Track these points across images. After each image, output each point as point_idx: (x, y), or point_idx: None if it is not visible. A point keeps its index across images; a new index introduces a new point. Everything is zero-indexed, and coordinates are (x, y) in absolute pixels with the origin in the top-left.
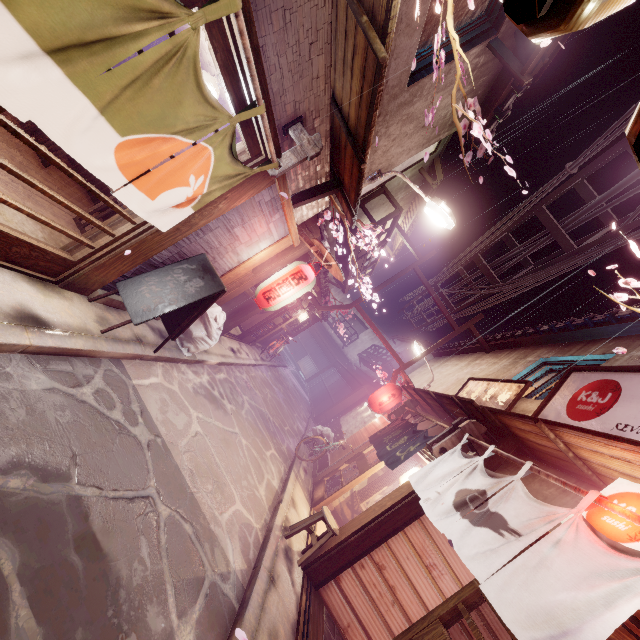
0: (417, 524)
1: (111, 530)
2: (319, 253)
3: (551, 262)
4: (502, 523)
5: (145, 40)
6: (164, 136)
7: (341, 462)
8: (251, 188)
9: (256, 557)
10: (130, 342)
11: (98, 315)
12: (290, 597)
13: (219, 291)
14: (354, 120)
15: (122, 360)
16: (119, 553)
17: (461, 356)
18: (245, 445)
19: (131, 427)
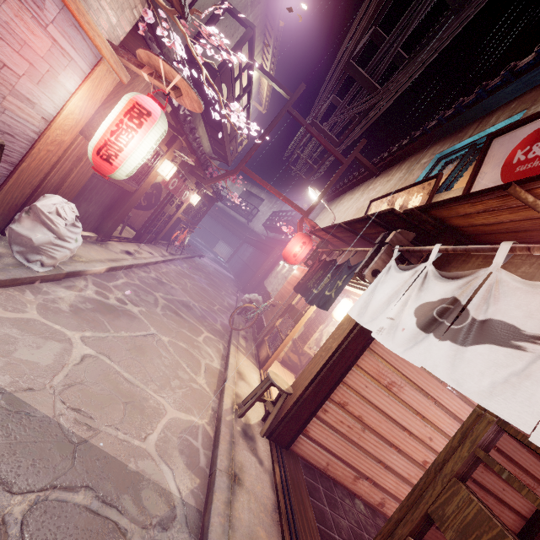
0: (367, 353)
1: None
2: (156, 75)
3: (435, 31)
4: (510, 332)
5: None
6: None
7: (275, 319)
8: None
9: (210, 459)
10: None
11: None
12: (262, 481)
13: None
14: None
15: None
16: None
17: (353, 190)
18: (168, 342)
19: None
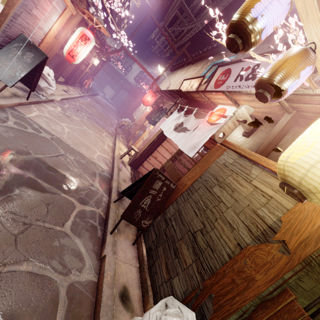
0: (166, 141)
1: (56, 165)
2: (90, 19)
3: (216, 3)
4: (186, 129)
5: None
6: None
7: (136, 131)
8: None
9: (112, 166)
10: (12, 97)
11: None
12: (127, 173)
13: (44, 58)
14: None
15: (14, 107)
16: (63, 170)
17: (182, 69)
18: (92, 133)
19: (40, 134)
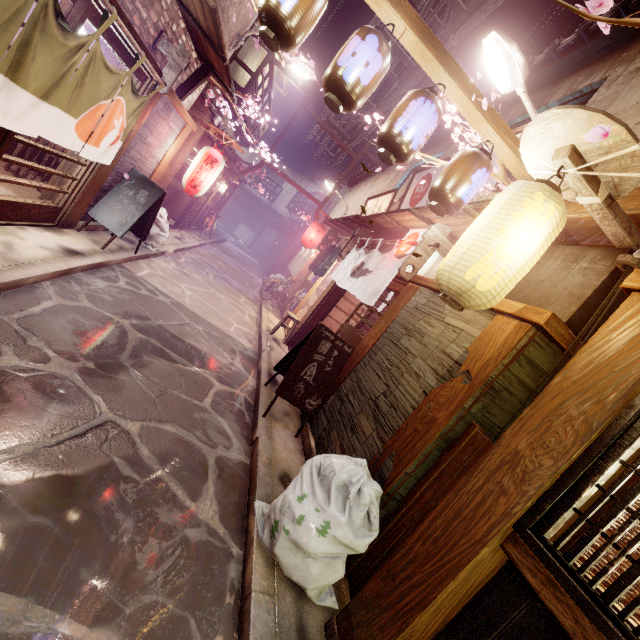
0: (343, 300)
1: (183, 335)
2: (218, 134)
3: (402, 81)
4: (367, 271)
5: (77, 63)
6: (96, 106)
7: (295, 291)
8: (149, 105)
9: (258, 344)
10: (119, 251)
11: (90, 239)
12: (283, 354)
13: (162, 195)
14: (205, 25)
15: (121, 264)
16: (192, 342)
17: (367, 180)
18: (224, 298)
19: (156, 297)
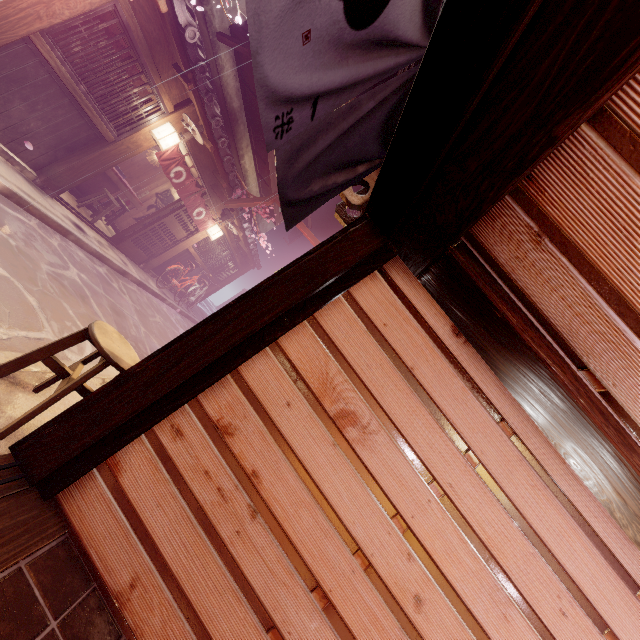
0: (310, 331)
1: None
2: None
3: None
4: None
5: None
6: None
7: None
8: None
9: None
10: None
11: None
12: None
13: None
14: None
15: None
16: None
17: None
18: None
19: None
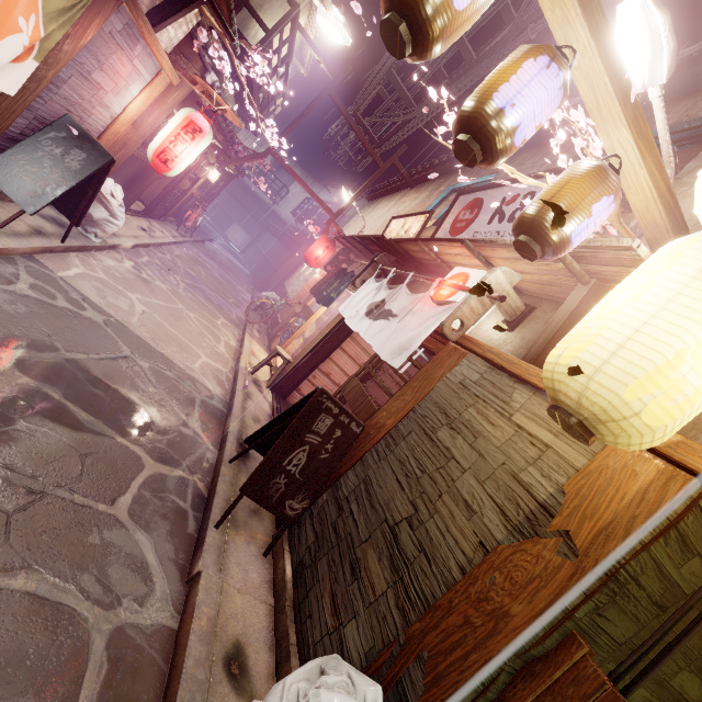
0: (350, 340)
1: (111, 377)
2: (207, 94)
3: (456, 77)
4: (390, 314)
5: None
6: None
7: (290, 317)
8: (94, 17)
9: (231, 387)
10: (31, 235)
11: None
12: (264, 404)
13: (108, 162)
14: None
15: (33, 255)
16: (125, 388)
17: (391, 196)
18: (194, 318)
19: (82, 312)
